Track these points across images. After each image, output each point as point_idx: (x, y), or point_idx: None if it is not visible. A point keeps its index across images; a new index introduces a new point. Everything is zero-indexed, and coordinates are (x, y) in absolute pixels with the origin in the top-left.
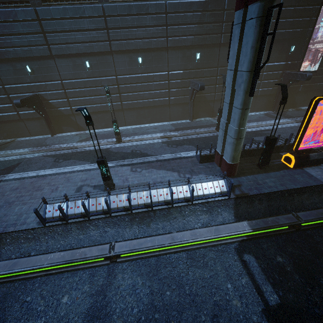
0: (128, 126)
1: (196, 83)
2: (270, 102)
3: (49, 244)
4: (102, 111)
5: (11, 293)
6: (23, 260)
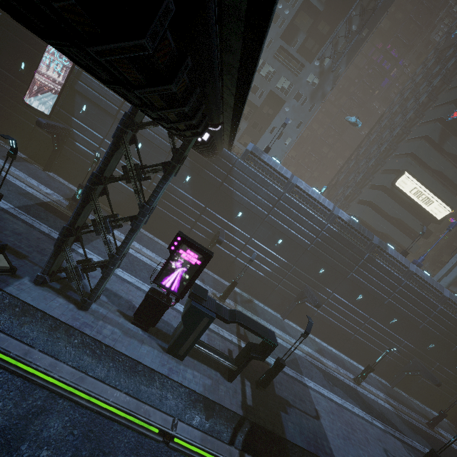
0: (340, 352)
1: (429, 372)
2: (452, 412)
3: None
4: (335, 328)
5: None
6: None
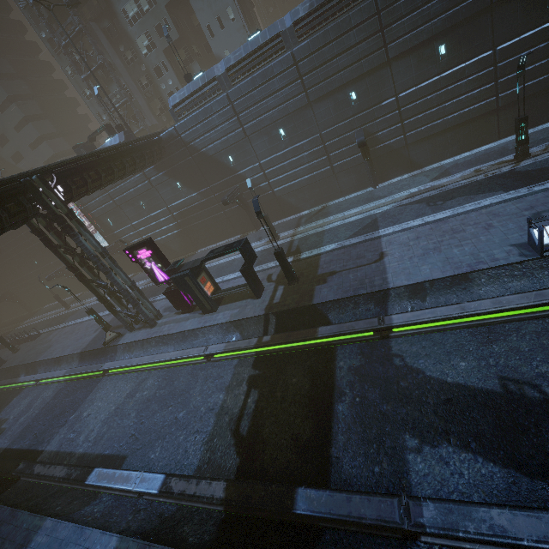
0: (505, 138)
1: None
2: None
3: None
4: (456, 125)
5: None
6: (548, 291)
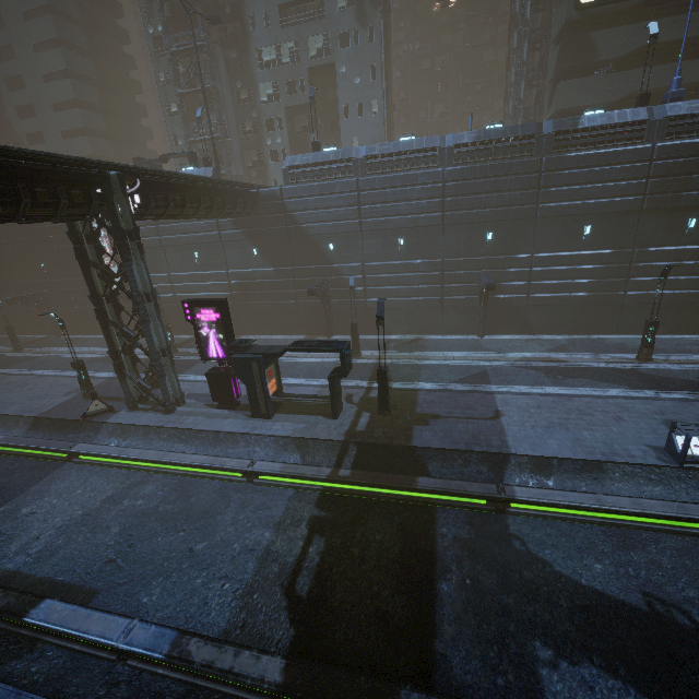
0: (622, 335)
1: None
2: None
3: (691, 496)
4: (581, 304)
5: (695, 549)
6: (691, 505)
